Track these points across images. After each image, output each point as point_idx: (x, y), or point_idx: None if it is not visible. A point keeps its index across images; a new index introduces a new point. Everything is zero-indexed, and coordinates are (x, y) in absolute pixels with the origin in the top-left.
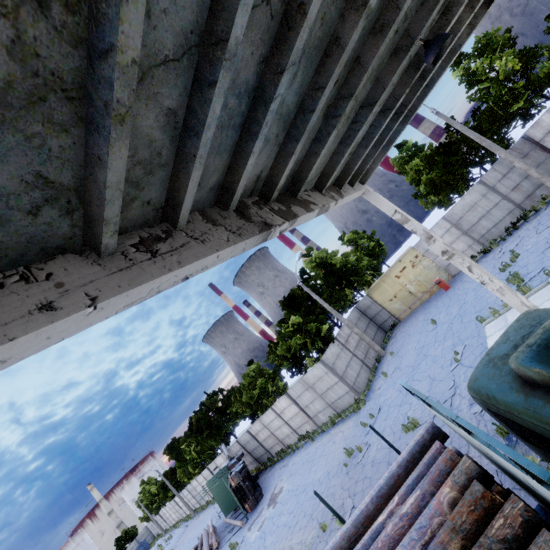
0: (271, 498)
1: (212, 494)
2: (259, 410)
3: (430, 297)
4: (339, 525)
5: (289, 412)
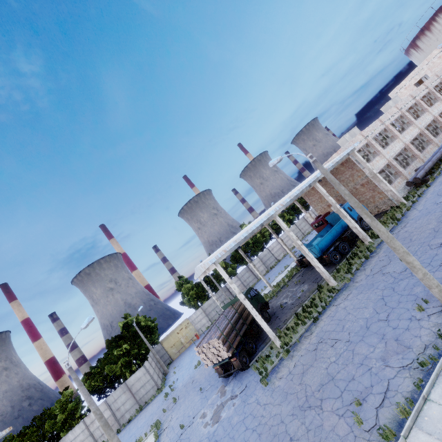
0: None
1: None
2: (63, 431)
3: (190, 345)
4: (174, 402)
5: None
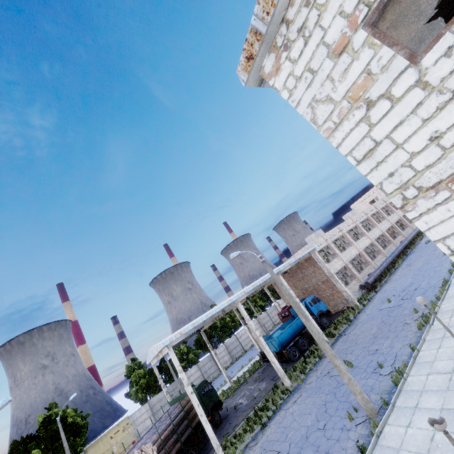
0: None
1: None
2: None
3: None
4: None
5: None
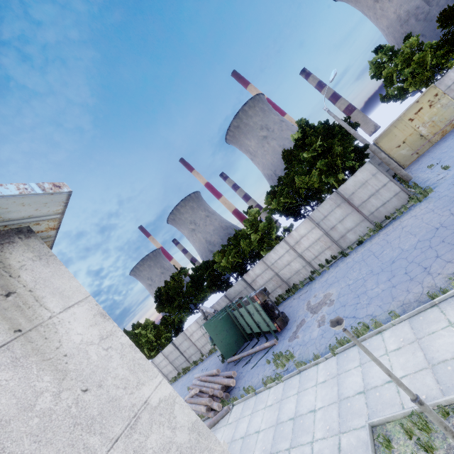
0: (311, 309)
1: (210, 336)
2: (262, 250)
3: (444, 137)
4: None
5: (307, 241)
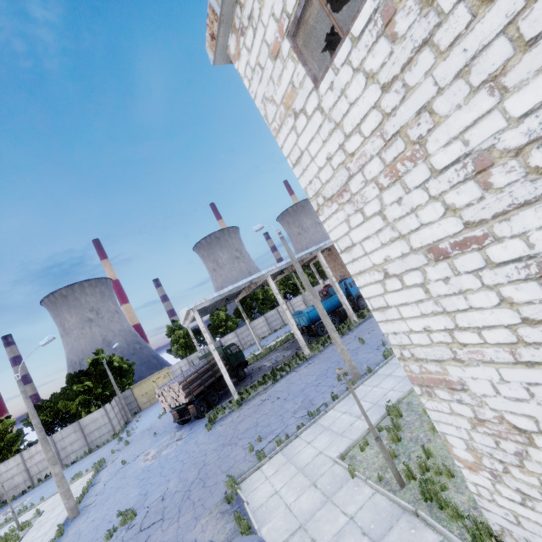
0: (5, 513)
1: None
2: None
3: None
4: (126, 445)
5: (40, 456)
